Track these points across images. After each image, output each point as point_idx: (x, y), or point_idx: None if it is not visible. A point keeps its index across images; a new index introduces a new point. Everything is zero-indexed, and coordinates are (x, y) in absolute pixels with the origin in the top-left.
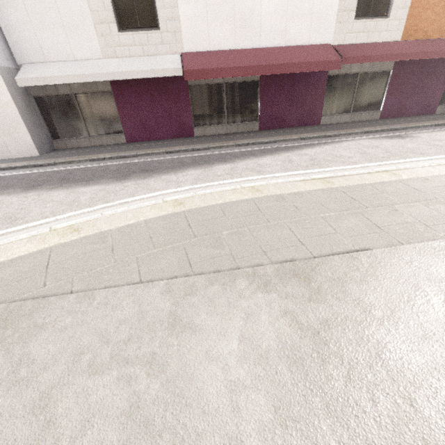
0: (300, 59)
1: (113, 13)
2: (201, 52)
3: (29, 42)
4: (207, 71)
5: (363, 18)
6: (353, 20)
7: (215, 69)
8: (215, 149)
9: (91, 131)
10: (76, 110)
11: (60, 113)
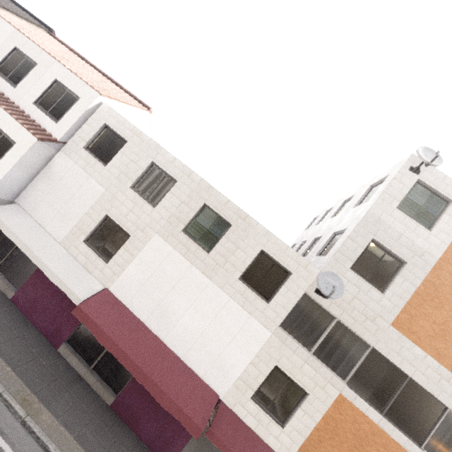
0: (172, 389)
1: (92, 231)
2: (119, 301)
3: (34, 200)
4: (93, 322)
5: (261, 404)
6: (249, 397)
7: (100, 327)
8: (0, 403)
9: (3, 267)
10: (11, 248)
11: (2, 240)
